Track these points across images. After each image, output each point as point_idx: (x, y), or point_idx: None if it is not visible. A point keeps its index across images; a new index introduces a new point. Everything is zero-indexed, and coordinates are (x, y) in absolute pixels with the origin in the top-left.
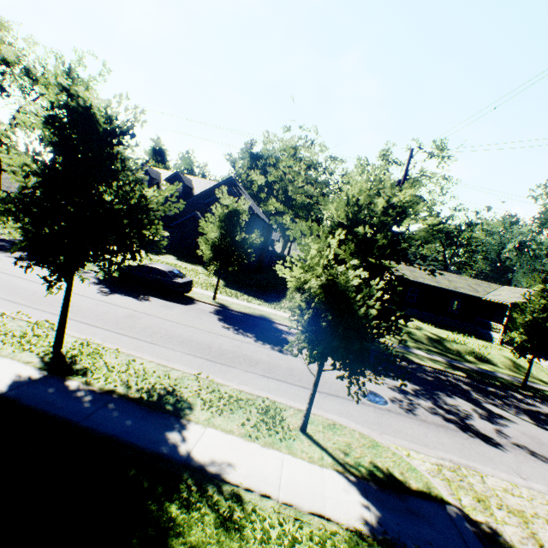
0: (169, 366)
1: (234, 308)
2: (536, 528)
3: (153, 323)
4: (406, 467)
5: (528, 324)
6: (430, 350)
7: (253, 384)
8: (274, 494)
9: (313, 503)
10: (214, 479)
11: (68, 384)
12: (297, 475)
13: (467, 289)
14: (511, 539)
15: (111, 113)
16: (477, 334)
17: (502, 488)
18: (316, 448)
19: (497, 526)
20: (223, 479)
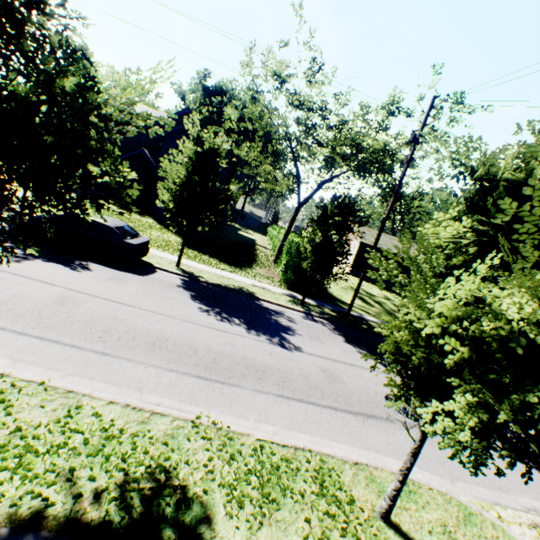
0: (146, 409)
1: (205, 279)
2: None
3: (102, 311)
4: None
5: None
6: None
7: (276, 418)
8: None
9: None
10: None
11: None
12: None
13: None
14: None
15: None
16: None
17: None
18: None
19: None
20: None
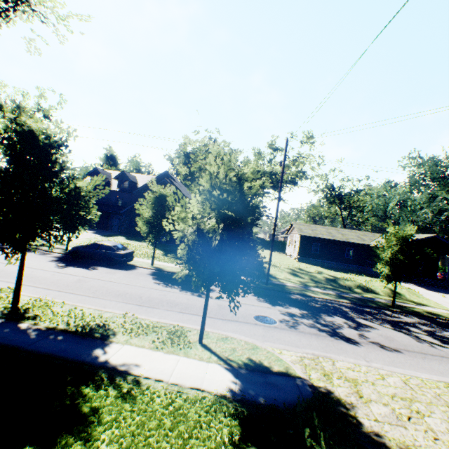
0: (104, 310)
1: (167, 270)
2: (362, 388)
3: (97, 284)
4: (274, 359)
5: (388, 256)
6: (326, 287)
7: (170, 318)
8: (166, 379)
9: (194, 382)
10: (122, 373)
11: (20, 325)
12: (187, 368)
13: (356, 239)
14: (339, 394)
15: (50, 132)
16: (368, 273)
17: (346, 367)
18: (207, 352)
19: (332, 388)
20: (129, 373)
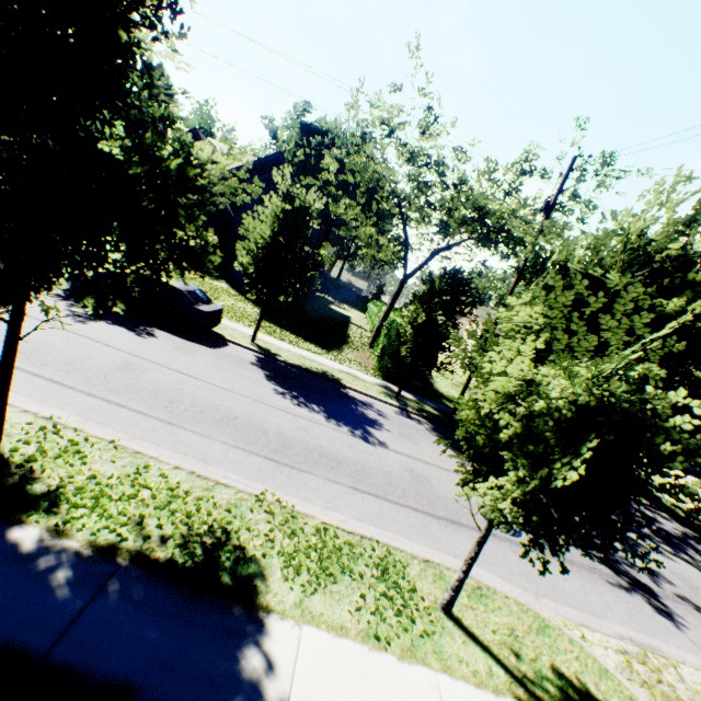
0: (211, 478)
1: (284, 358)
2: None
3: (168, 381)
4: (595, 668)
5: None
6: None
7: (345, 508)
8: None
9: None
10: None
11: (16, 535)
12: None
13: None
14: None
15: None
16: None
17: None
18: (475, 648)
19: None
20: None
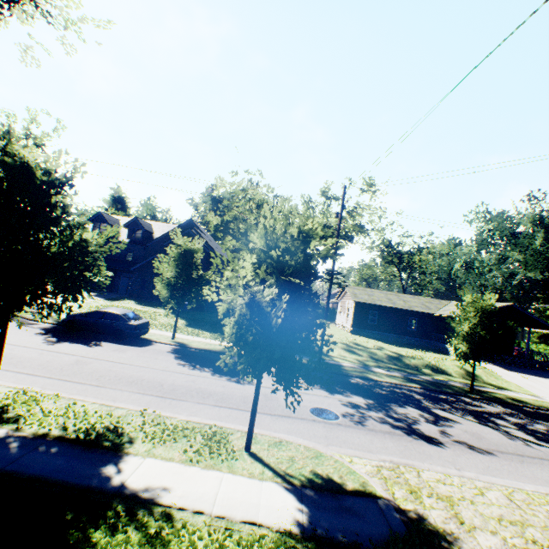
0: (114, 406)
1: (193, 346)
2: (460, 509)
3: (103, 366)
4: (346, 471)
5: (465, 331)
6: (389, 367)
7: (204, 414)
8: (208, 509)
9: (247, 513)
10: (146, 504)
11: None
12: (235, 490)
13: (420, 307)
14: (435, 521)
15: (50, 166)
16: (436, 349)
17: (435, 479)
18: (258, 464)
19: (424, 511)
20: (156, 502)
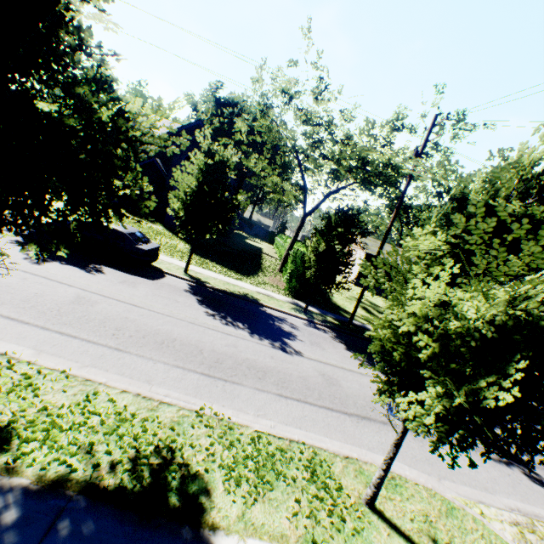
0: (155, 398)
1: (211, 285)
2: None
3: (114, 311)
4: (498, 543)
5: None
6: None
7: (273, 414)
8: None
9: None
10: None
11: None
12: None
13: None
14: None
15: None
16: None
17: None
18: (399, 540)
19: None
20: None
